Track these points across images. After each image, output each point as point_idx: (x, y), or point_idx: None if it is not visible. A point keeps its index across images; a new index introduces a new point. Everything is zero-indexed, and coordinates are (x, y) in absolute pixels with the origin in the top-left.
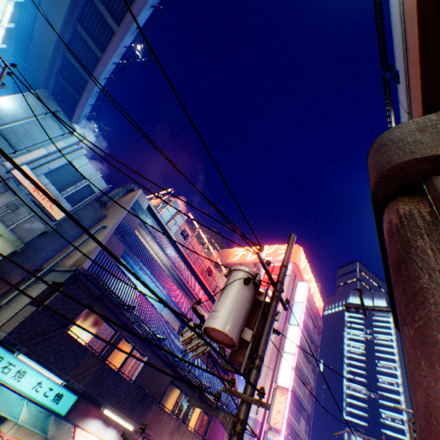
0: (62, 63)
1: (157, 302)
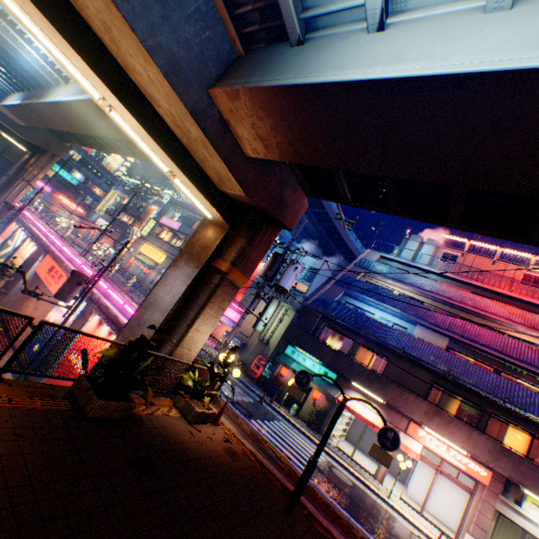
0: (315, 216)
1: (401, 322)
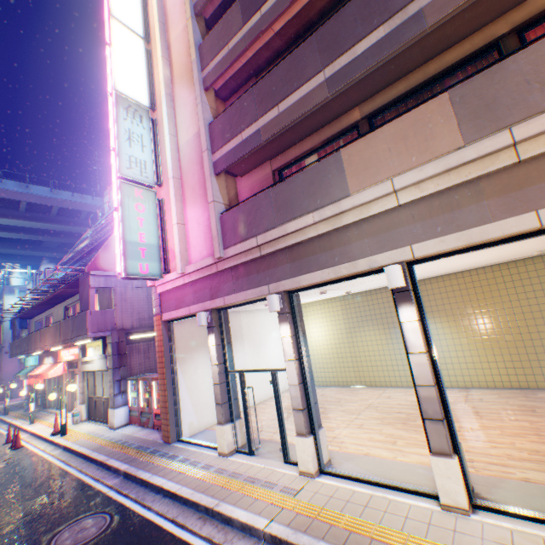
0: None
1: None
